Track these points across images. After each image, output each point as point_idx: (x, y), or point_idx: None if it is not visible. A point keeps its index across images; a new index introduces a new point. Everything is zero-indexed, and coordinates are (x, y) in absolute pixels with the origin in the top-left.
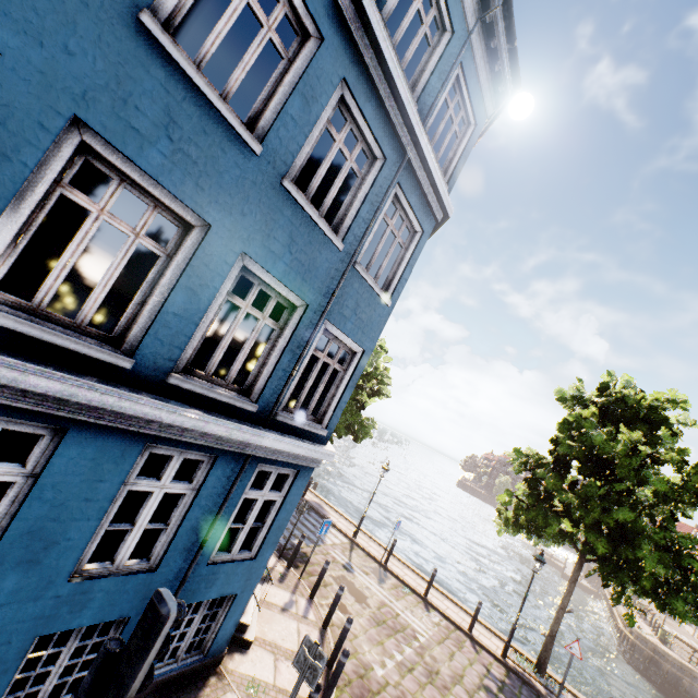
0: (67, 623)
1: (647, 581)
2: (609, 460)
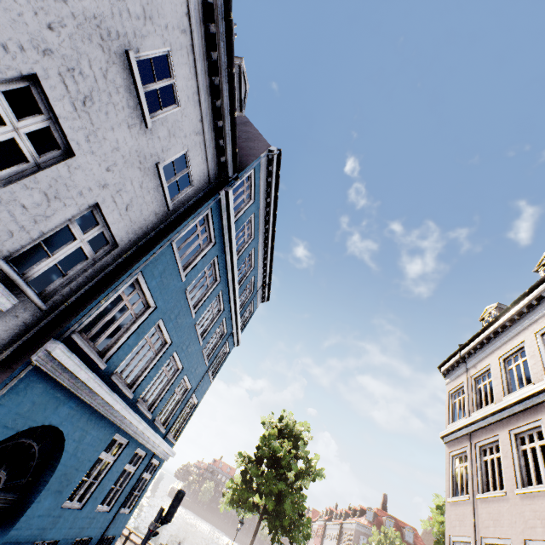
0: (84, 533)
1: (286, 522)
2: (279, 457)
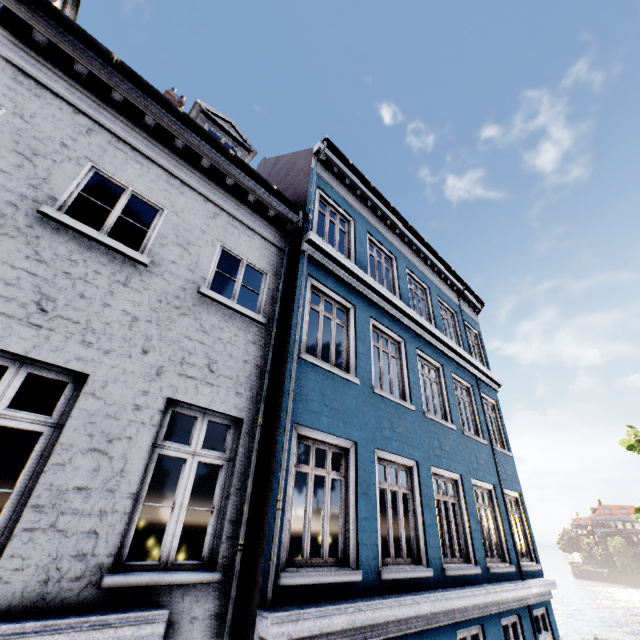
0: None
1: None
2: None
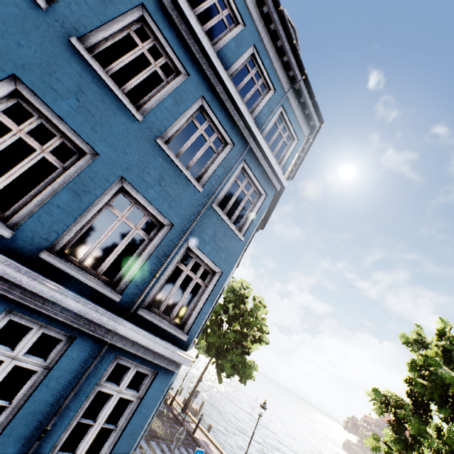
0: None
1: None
2: None
